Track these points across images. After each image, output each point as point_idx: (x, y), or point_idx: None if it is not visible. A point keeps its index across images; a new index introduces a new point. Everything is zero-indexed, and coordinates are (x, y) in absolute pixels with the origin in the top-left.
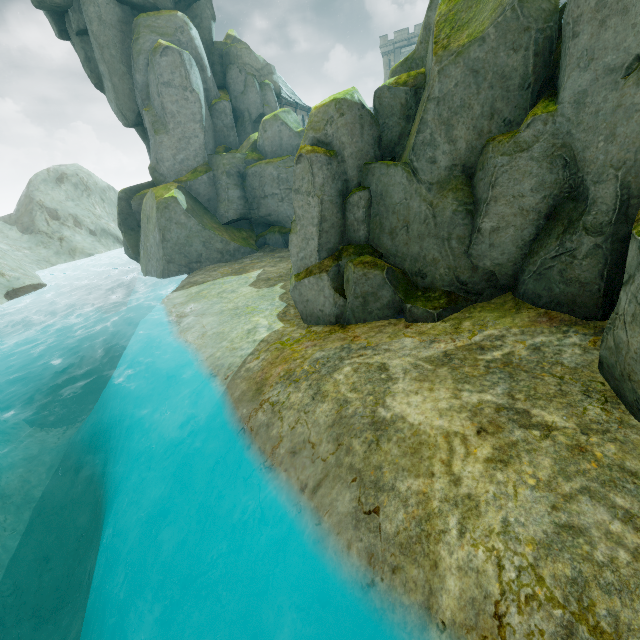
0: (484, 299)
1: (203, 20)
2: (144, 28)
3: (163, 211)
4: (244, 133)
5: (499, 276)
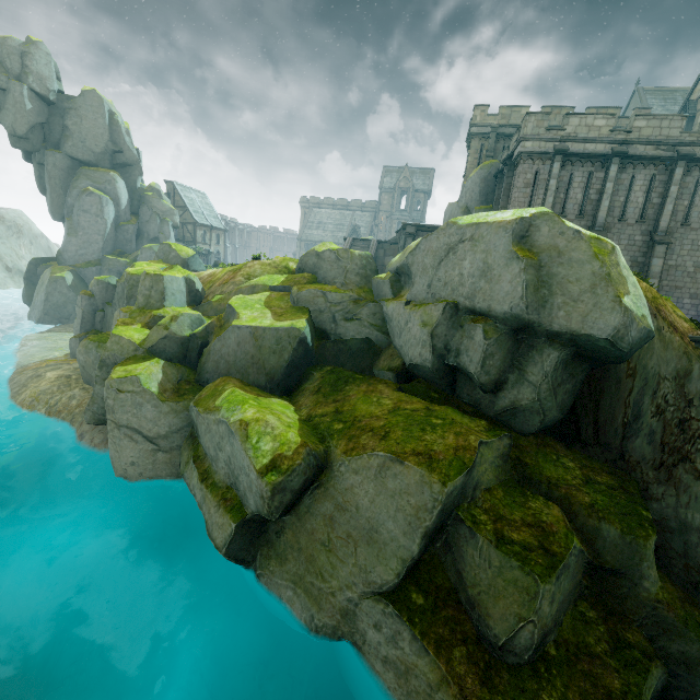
0: None
1: (132, 175)
2: (84, 175)
3: (52, 283)
4: (141, 245)
5: None
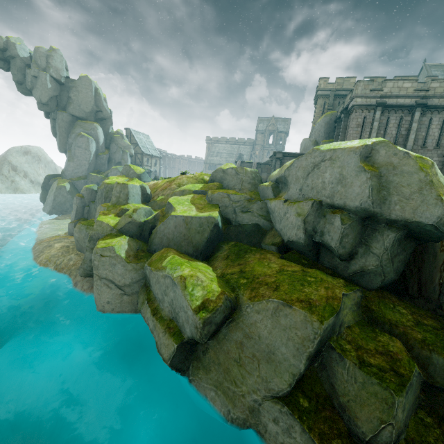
0: None
1: (107, 125)
2: (79, 125)
3: (58, 190)
4: (111, 166)
5: None
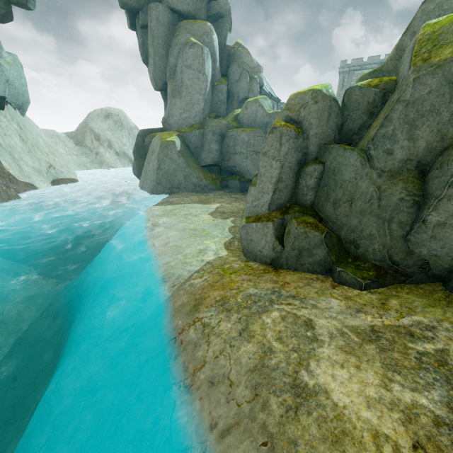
0: (412, 282)
1: (223, 30)
2: (183, 29)
3: (163, 149)
4: (231, 108)
5: (433, 265)
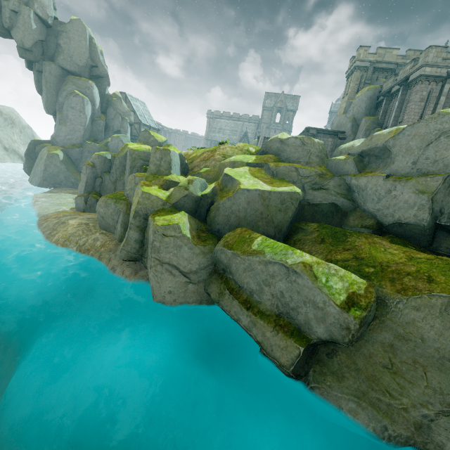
0: None
1: (103, 85)
2: (71, 82)
3: (49, 158)
4: (108, 135)
5: None
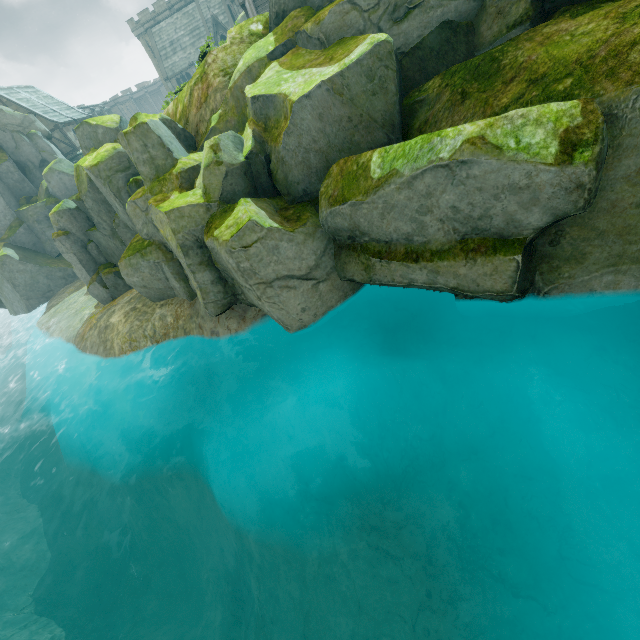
0: None
1: None
2: None
3: (3, 267)
4: (36, 179)
5: None
